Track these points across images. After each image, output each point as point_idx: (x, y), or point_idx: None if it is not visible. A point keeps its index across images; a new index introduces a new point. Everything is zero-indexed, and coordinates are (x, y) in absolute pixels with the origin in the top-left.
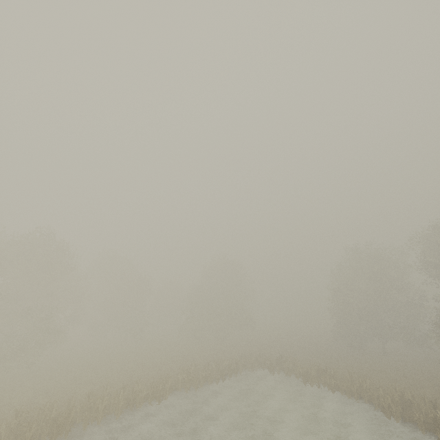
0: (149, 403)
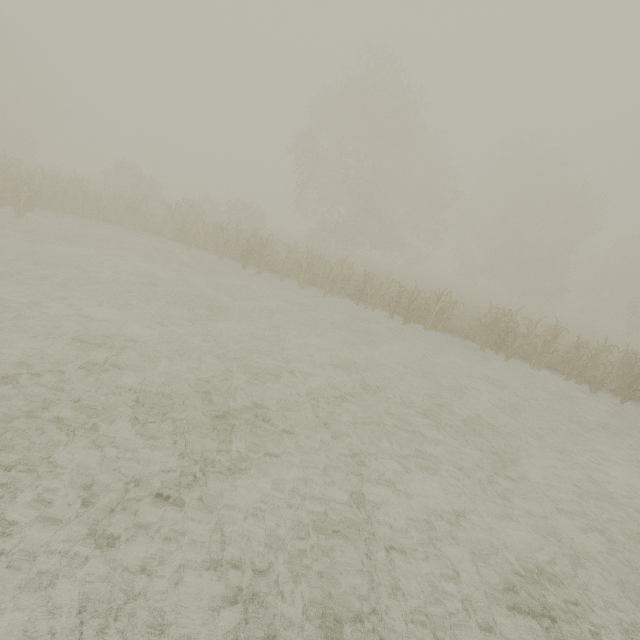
0: (389, 315)
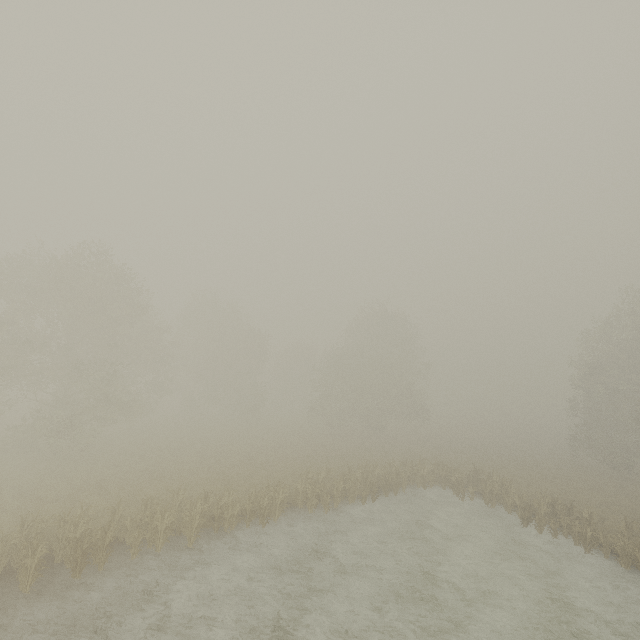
0: (246, 525)
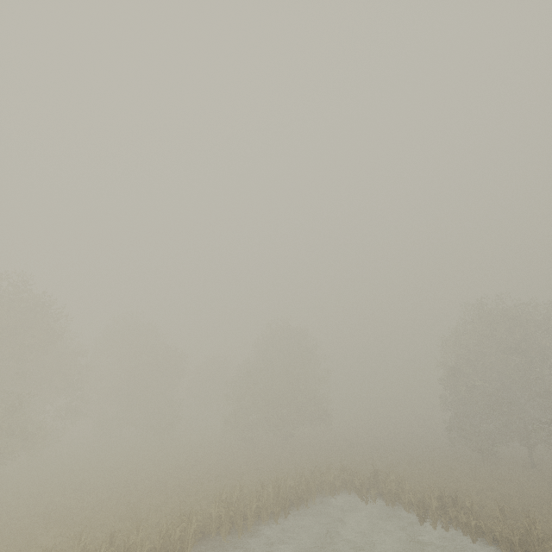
0: None
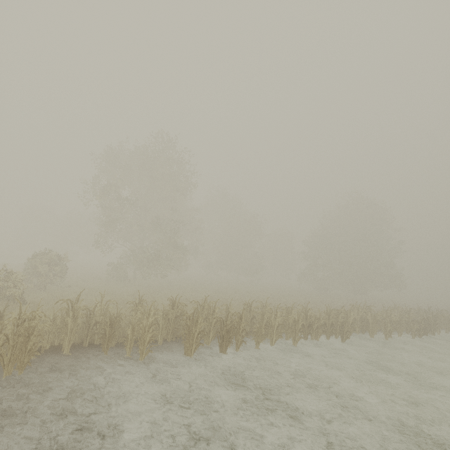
0: (327, 338)
